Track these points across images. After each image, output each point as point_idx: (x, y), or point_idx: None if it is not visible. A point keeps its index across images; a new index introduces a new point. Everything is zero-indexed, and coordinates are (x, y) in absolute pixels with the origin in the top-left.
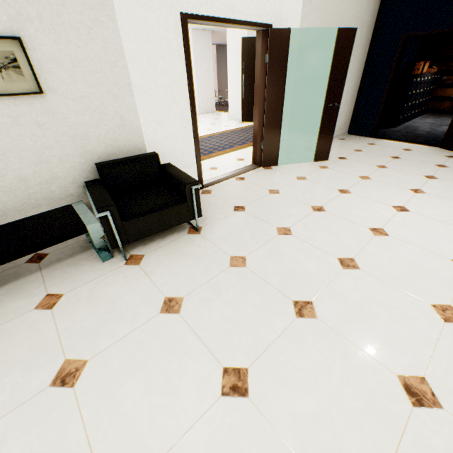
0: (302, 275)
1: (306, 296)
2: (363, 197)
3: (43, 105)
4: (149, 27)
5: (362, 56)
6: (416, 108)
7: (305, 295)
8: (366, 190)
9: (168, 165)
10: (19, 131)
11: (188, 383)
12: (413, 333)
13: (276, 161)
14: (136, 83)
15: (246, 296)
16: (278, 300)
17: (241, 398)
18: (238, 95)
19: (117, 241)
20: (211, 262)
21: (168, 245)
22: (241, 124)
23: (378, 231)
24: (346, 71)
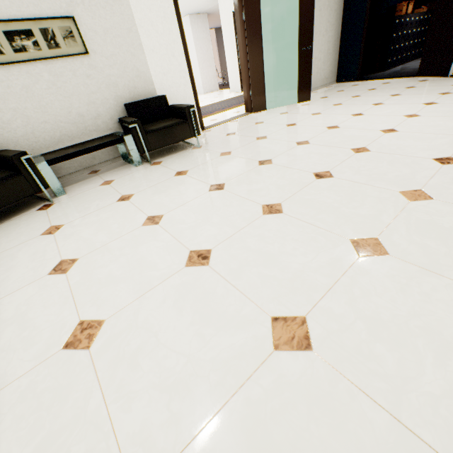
0: (268, 152)
1: (268, 158)
2: (330, 114)
3: (89, 63)
4: (150, 0)
5: (338, 5)
6: (408, 51)
7: (267, 158)
8: (334, 110)
9: (174, 104)
10: (77, 81)
11: (191, 191)
12: (331, 160)
13: (264, 106)
14: (145, 44)
15: (229, 164)
16: (249, 162)
17: (219, 190)
18: (235, 67)
19: (144, 148)
20: (208, 157)
21: (178, 155)
22: (241, 93)
23: (332, 127)
24: (313, 16)
